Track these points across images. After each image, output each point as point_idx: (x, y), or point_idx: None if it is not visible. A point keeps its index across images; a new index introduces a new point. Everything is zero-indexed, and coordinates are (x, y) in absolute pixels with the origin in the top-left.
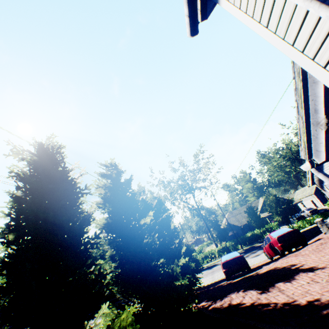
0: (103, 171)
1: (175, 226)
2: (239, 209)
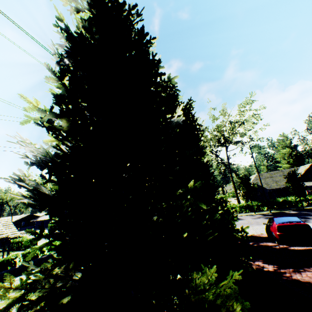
0: None
1: None
2: (271, 173)
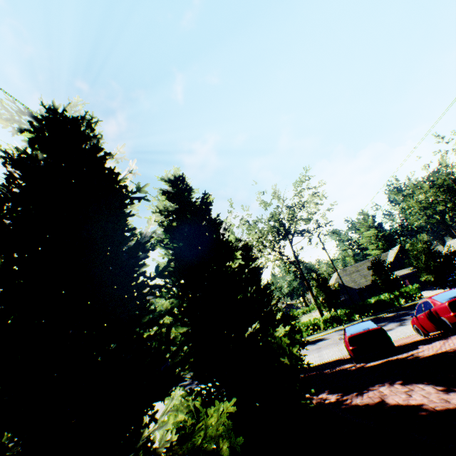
0: (163, 189)
1: (267, 283)
2: (356, 265)
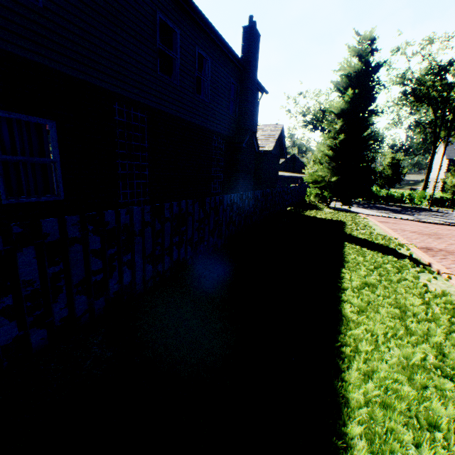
0: None
1: None
2: None
